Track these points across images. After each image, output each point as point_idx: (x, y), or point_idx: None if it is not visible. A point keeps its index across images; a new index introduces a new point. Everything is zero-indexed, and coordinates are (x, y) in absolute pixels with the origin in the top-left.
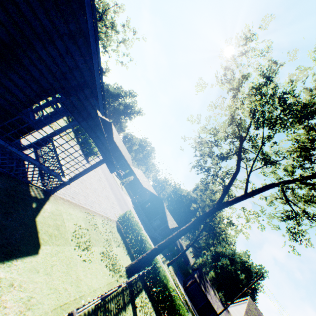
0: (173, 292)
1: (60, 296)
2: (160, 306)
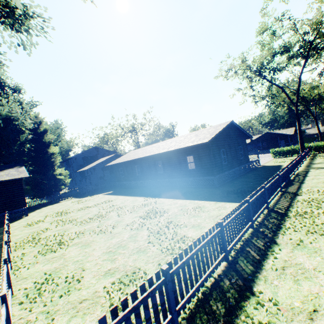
0: None
1: None
2: None
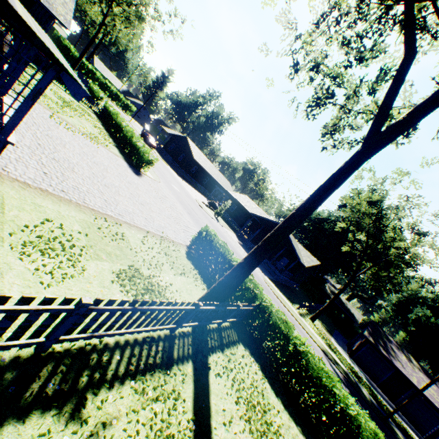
0: (302, 347)
1: None
2: (282, 371)
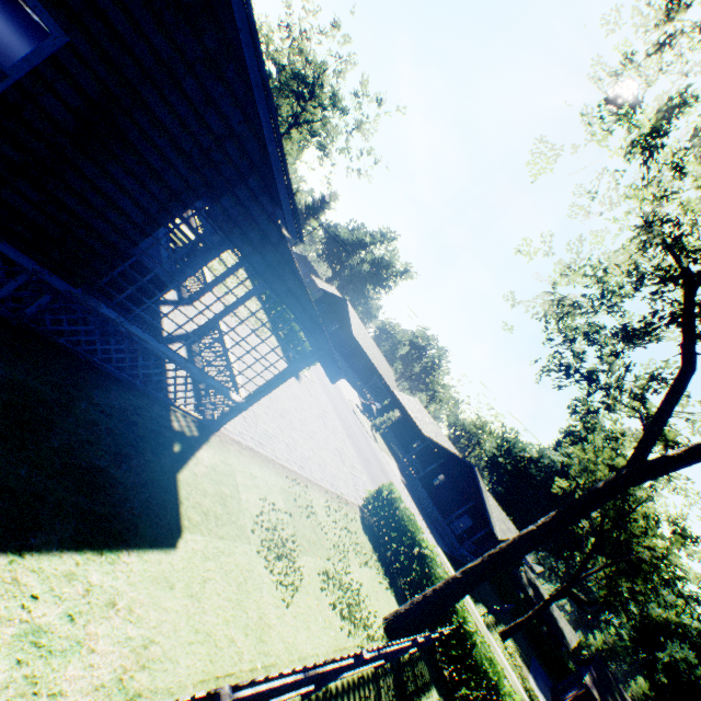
0: None
1: (217, 653)
2: None
